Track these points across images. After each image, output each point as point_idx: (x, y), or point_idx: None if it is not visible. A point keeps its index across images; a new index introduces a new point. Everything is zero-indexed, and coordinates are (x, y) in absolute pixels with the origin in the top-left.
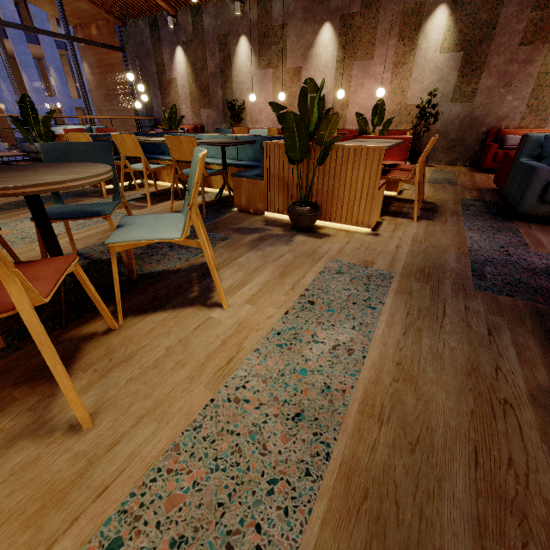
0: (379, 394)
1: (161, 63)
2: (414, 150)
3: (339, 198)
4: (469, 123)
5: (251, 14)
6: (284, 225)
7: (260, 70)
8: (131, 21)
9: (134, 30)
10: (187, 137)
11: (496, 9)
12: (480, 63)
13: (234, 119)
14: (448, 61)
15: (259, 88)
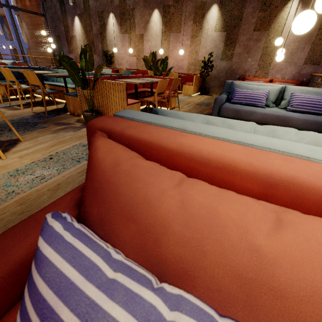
0: (33, 195)
1: (67, 25)
2: (203, 86)
3: (111, 109)
4: (230, 72)
5: (115, 0)
6: (85, 122)
7: (121, 34)
8: None
9: (50, 4)
10: (31, 71)
11: (241, 9)
12: (235, 39)
13: (107, 62)
14: (218, 37)
15: (121, 44)
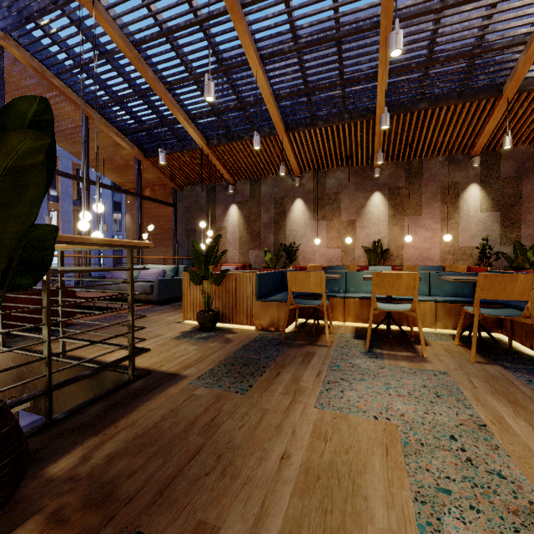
0: None
1: (213, 215)
2: None
3: None
4: None
5: (307, 185)
6: None
7: (315, 221)
8: (189, 187)
9: (190, 193)
10: (529, 274)
11: (517, 187)
12: (517, 218)
13: (289, 258)
14: (488, 217)
15: (313, 234)
